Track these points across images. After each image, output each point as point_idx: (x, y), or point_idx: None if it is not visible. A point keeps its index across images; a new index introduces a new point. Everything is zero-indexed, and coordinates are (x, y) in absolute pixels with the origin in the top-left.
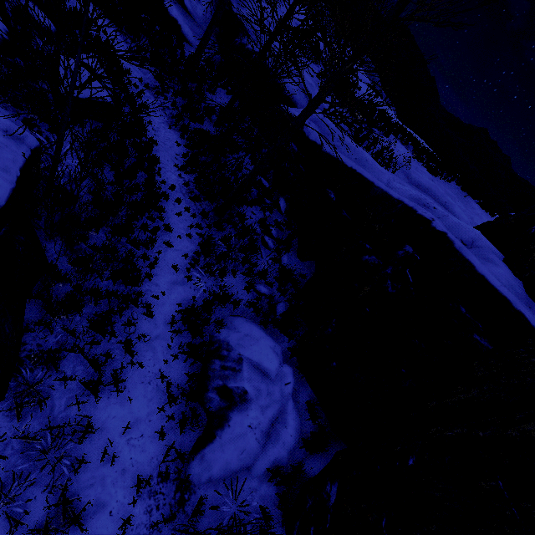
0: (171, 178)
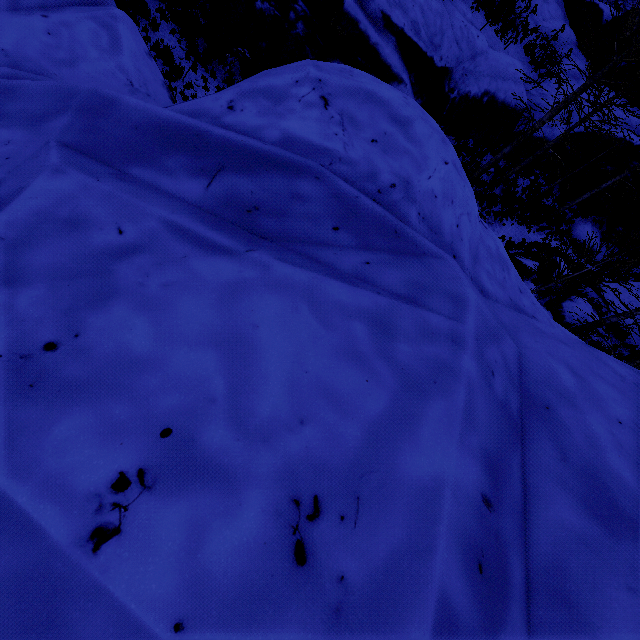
0: (537, 238)
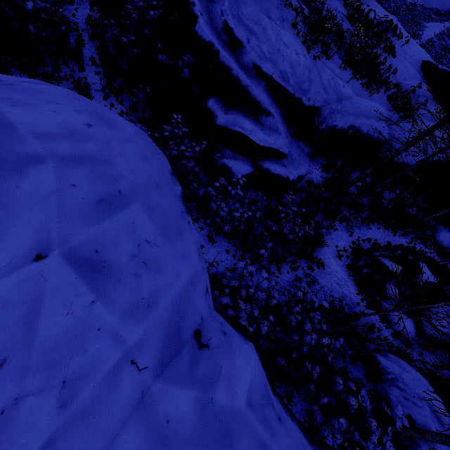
0: (402, 241)
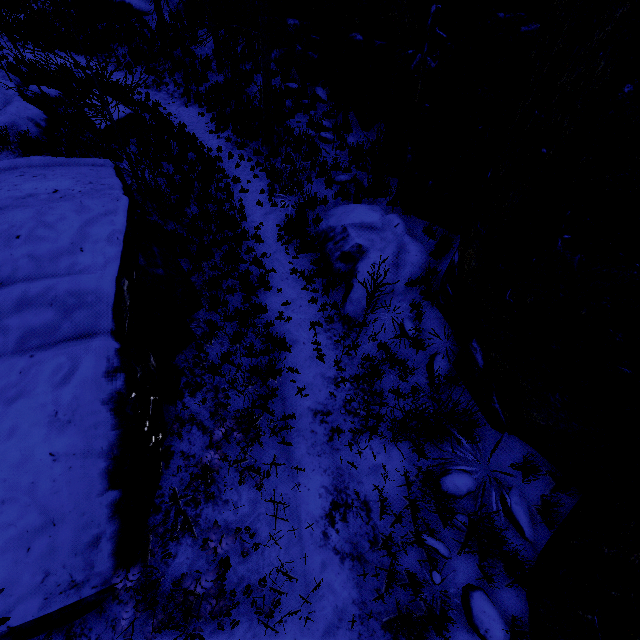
0: (214, 144)
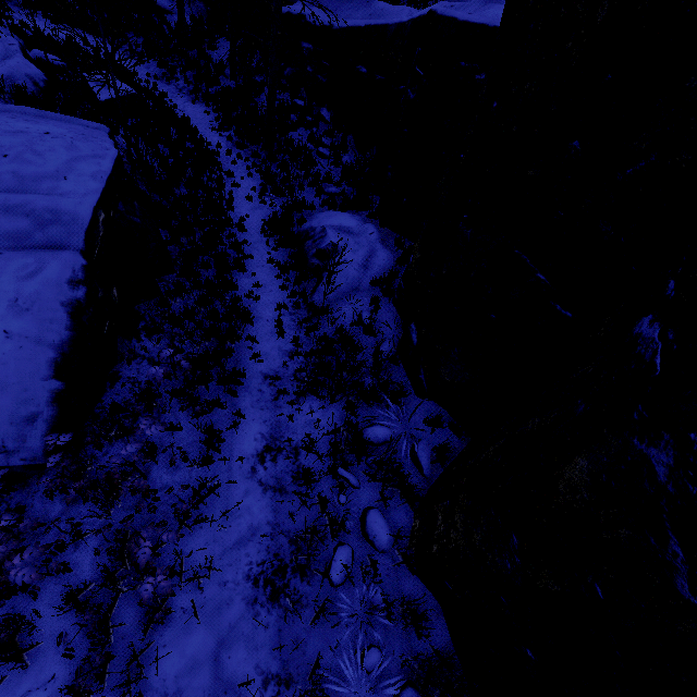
0: (215, 140)
